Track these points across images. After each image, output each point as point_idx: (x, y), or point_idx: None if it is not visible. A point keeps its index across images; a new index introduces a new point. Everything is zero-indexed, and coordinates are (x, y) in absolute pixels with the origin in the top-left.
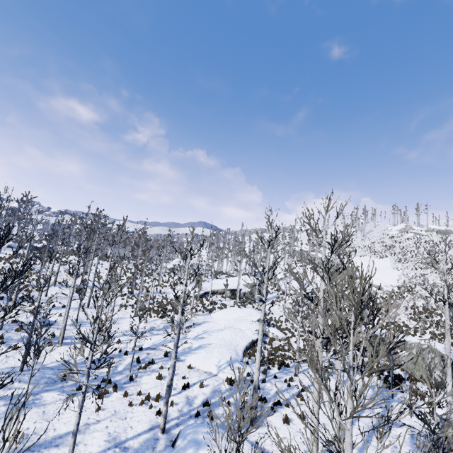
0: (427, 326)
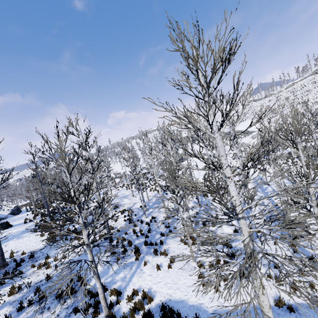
0: (317, 135)
